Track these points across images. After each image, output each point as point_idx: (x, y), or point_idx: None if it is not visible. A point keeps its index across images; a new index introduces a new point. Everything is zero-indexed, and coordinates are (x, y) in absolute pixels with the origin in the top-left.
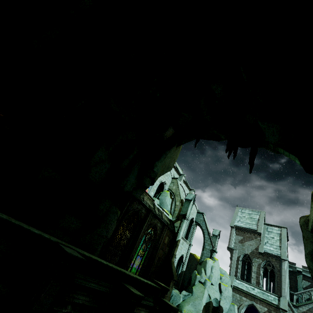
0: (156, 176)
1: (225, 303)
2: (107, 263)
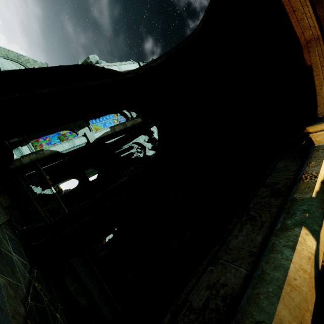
0: None
1: None
2: None
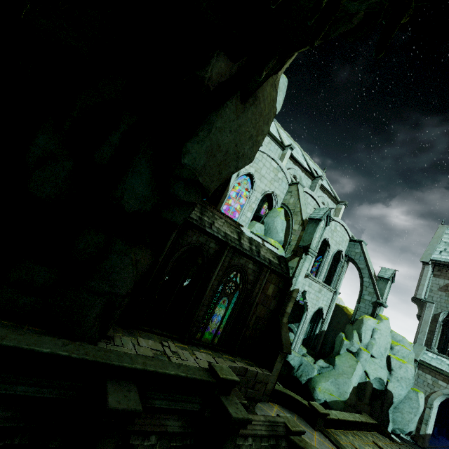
0: (195, 175)
1: (397, 387)
2: (58, 350)
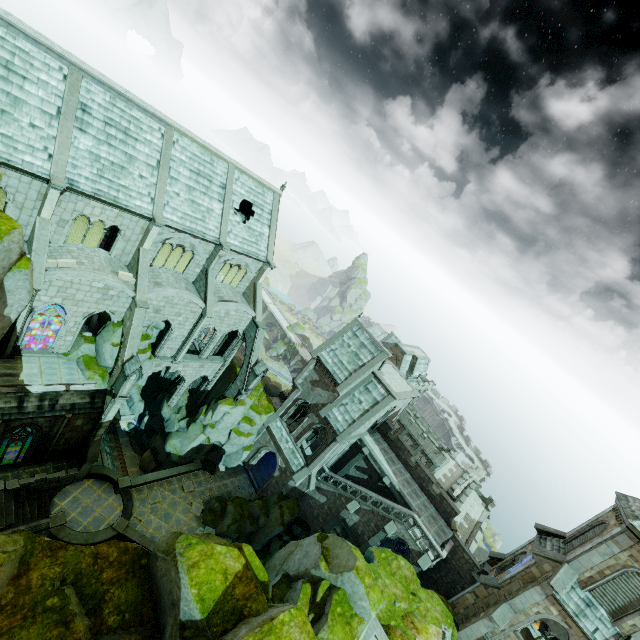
0: None
1: (230, 448)
2: None
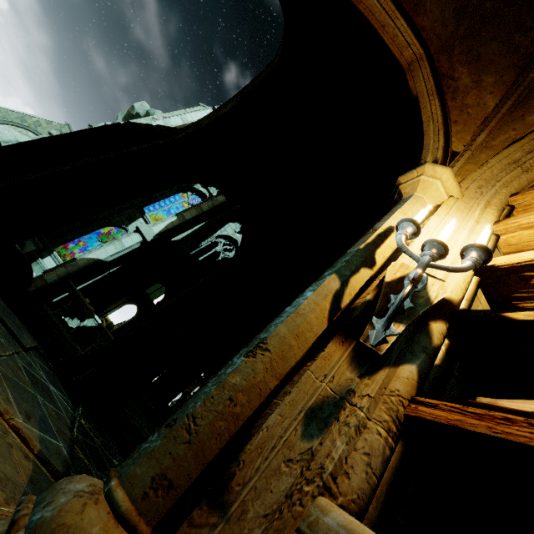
0: None
1: None
2: None
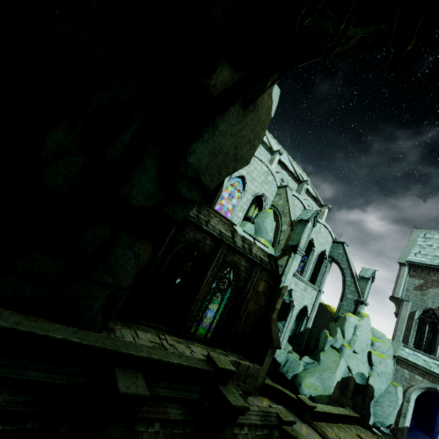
0: (199, 174)
1: (378, 382)
2: (69, 337)
